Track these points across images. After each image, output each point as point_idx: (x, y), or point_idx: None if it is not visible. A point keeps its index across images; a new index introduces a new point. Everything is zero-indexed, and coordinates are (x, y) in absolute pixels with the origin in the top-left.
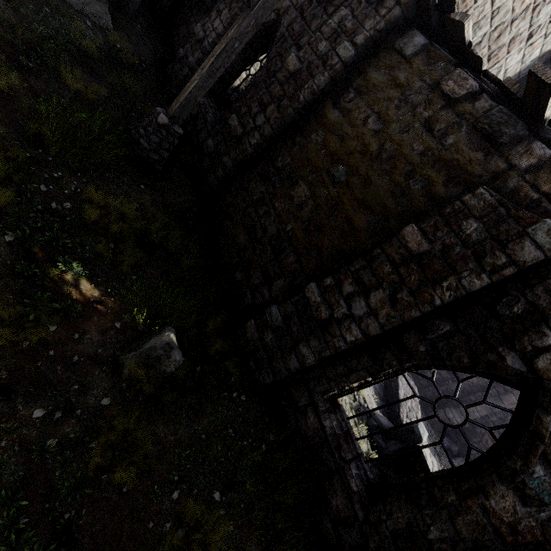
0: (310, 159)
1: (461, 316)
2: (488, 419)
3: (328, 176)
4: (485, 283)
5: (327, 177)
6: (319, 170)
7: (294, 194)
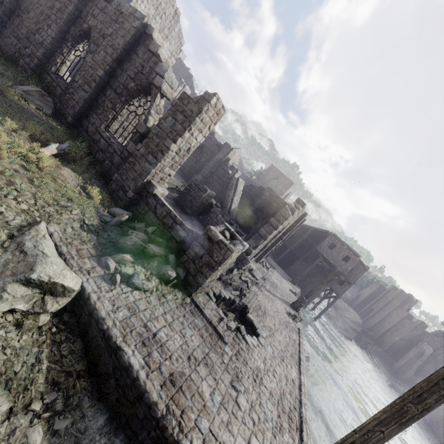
0: (32, 2)
1: (75, 23)
2: (212, 172)
3: (39, 5)
4: (73, 7)
5: (39, 5)
6: (36, 4)
7: (30, 16)
